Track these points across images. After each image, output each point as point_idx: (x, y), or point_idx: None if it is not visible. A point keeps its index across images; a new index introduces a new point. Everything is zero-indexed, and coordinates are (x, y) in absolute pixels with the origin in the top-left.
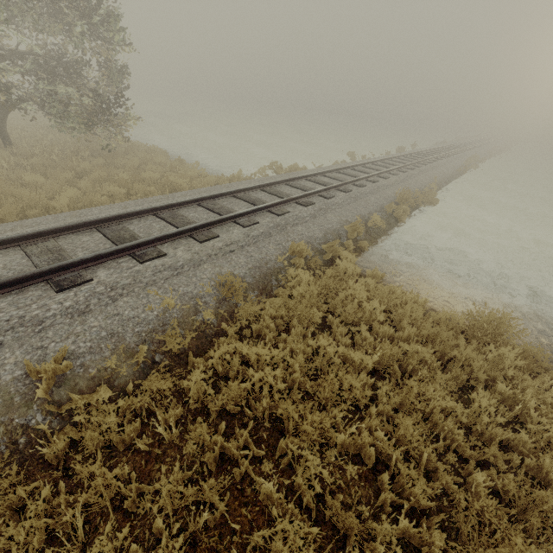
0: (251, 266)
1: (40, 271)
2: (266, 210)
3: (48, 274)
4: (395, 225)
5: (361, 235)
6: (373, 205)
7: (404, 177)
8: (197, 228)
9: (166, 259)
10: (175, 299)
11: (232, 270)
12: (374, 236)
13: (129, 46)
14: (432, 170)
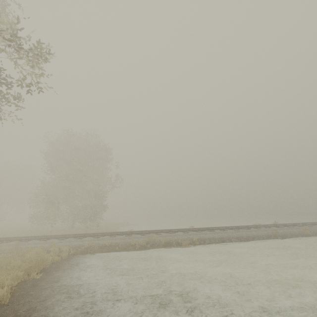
0: (36, 246)
1: (3, 239)
2: (76, 237)
3: (5, 241)
4: (129, 250)
5: (96, 248)
6: (129, 240)
7: (189, 234)
8: (45, 238)
9: (25, 242)
10: (9, 247)
11: (30, 246)
12: (105, 250)
13: (104, 200)
14: (235, 232)
